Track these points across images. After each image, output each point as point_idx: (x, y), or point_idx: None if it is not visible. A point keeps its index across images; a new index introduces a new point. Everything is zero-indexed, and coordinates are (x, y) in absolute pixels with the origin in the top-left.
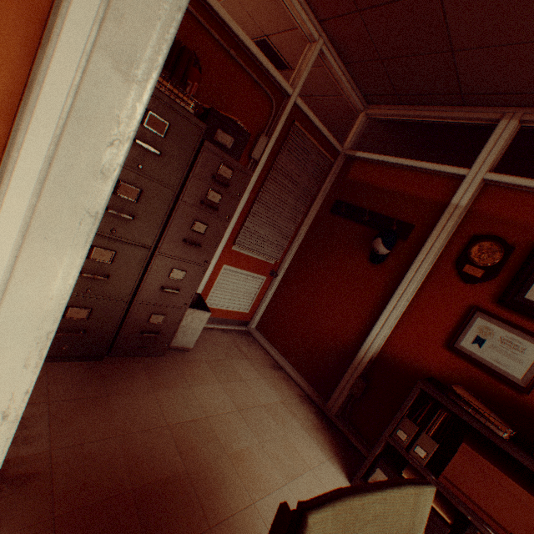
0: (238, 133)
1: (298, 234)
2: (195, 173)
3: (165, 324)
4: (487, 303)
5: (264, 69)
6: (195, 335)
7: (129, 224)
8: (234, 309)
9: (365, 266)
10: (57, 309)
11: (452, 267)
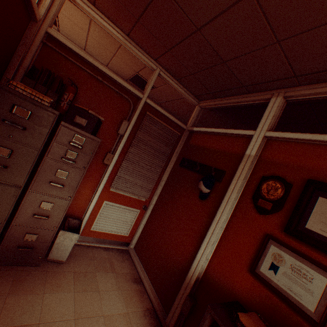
0: (90, 117)
1: (161, 180)
2: (56, 140)
3: (39, 241)
4: (278, 231)
5: (122, 85)
6: (67, 250)
7: (4, 171)
8: (116, 233)
9: (196, 201)
10: None
11: (251, 201)
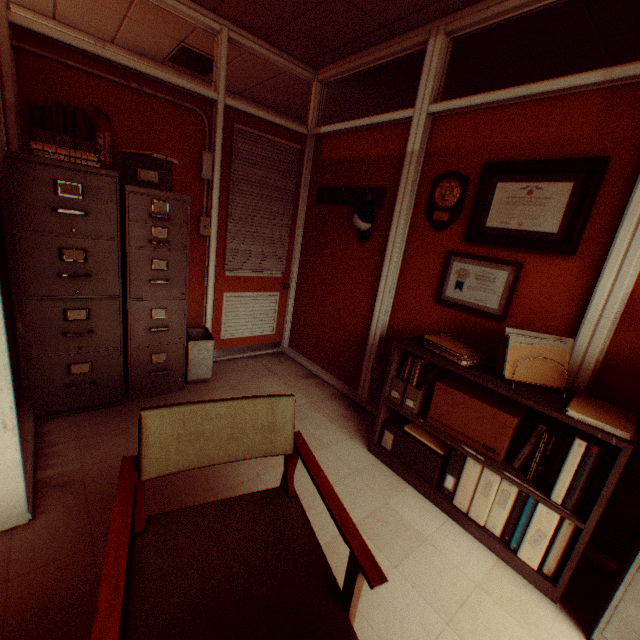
0: (159, 165)
1: (295, 237)
2: (131, 218)
3: (171, 362)
4: (459, 245)
5: (176, 87)
6: (208, 365)
7: (90, 283)
8: (257, 334)
9: (357, 248)
10: (2, 349)
11: (425, 219)
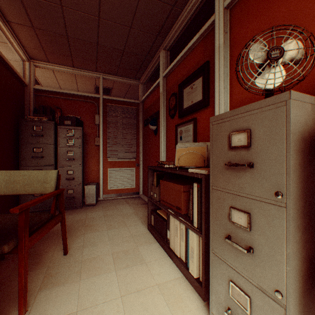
0: (71, 118)
1: (139, 143)
2: (59, 136)
3: (76, 193)
4: (179, 121)
5: (85, 96)
6: (94, 196)
7: (43, 160)
8: (126, 187)
9: (155, 138)
10: None
11: (169, 116)
